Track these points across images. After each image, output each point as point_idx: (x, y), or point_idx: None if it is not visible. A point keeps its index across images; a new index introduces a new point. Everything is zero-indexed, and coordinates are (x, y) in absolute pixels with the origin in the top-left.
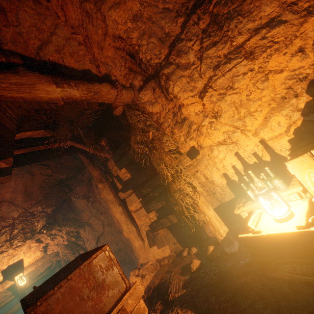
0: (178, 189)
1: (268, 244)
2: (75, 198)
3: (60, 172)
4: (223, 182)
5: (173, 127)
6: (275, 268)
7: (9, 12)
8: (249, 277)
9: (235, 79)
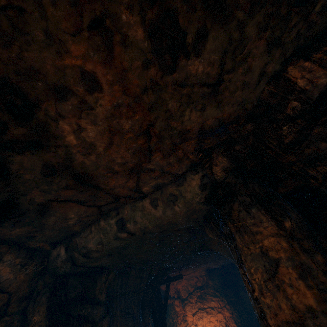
0: None
1: None
2: None
3: None
4: None
5: (182, 320)
6: None
7: None
8: None
9: (203, 316)
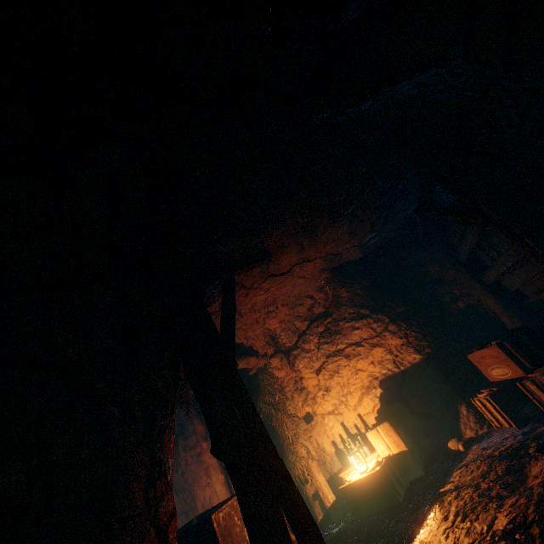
0: (295, 451)
1: (355, 489)
2: None
3: None
4: (333, 450)
5: (294, 392)
6: (360, 510)
7: None
8: (346, 524)
9: (340, 368)
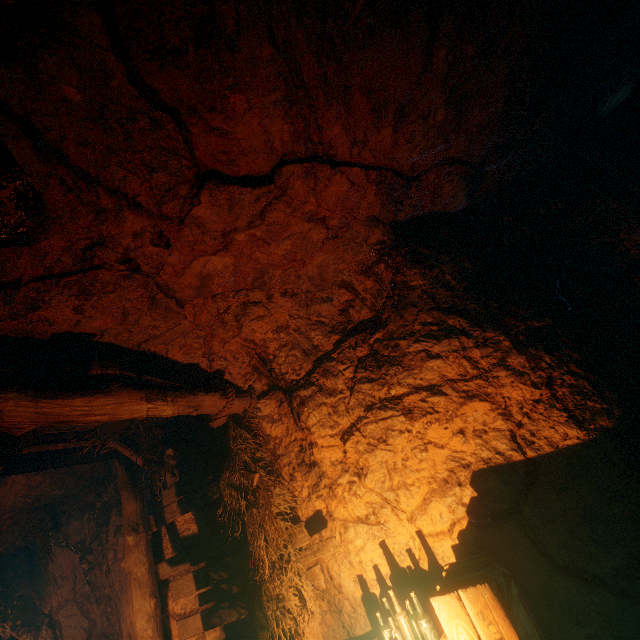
0: (276, 594)
1: None
2: (54, 545)
3: (56, 483)
4: (358, 592)
5: (296, 467)
6: None
7: (132, 315)
8: None
9: (390, 433)
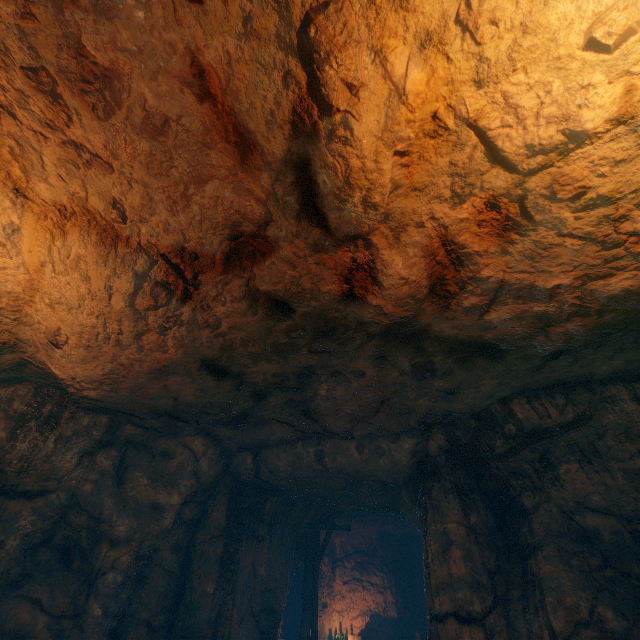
0: None
1: None
2: None
3: None
4: (328, 633)
5: (326, 584)
6: None
7: None
8: None
9: (356, 589)
